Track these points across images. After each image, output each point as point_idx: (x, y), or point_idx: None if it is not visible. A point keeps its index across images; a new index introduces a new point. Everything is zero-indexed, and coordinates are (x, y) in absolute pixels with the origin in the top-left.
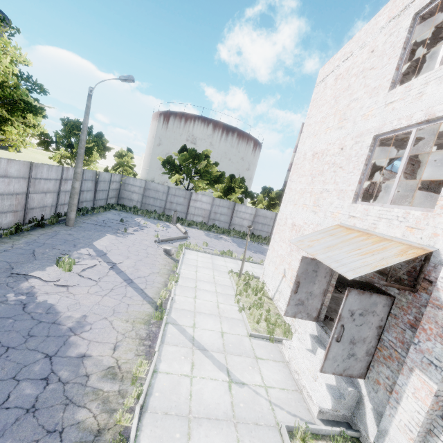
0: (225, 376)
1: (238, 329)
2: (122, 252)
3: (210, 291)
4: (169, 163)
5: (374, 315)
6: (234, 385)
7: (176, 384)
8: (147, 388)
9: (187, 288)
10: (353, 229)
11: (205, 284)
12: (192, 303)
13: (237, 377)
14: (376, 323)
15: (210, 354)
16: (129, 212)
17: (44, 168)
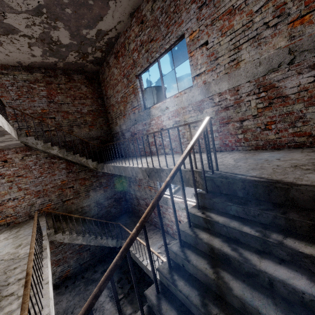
0: None
1: None
2: None
3: None
4: None
5: None
6: None
7: None
8: None
9: None
10: None
11: None
12: None
13: None
14: None
15: None
16: None
17: None
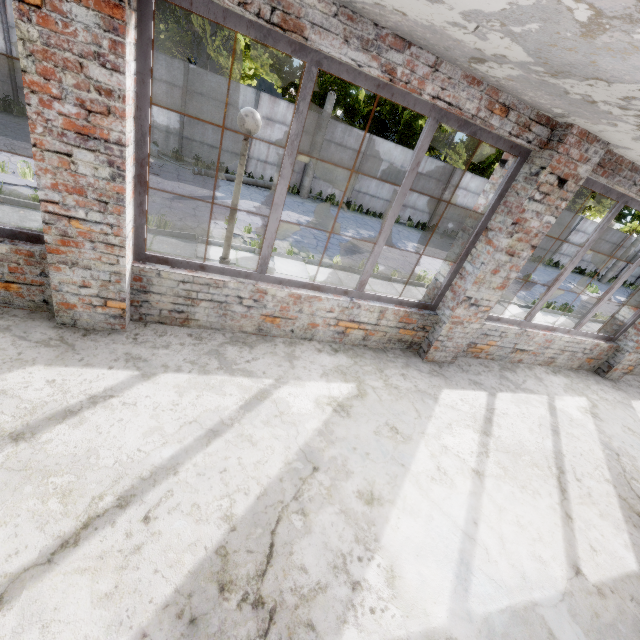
0: None
1: None
2: None
3: None
4: None
5: None
6: None
7: None
8: None
9: None
10: None
11: None
12: None
13: None
14: None
15: None
16: None
17: (611, 232)
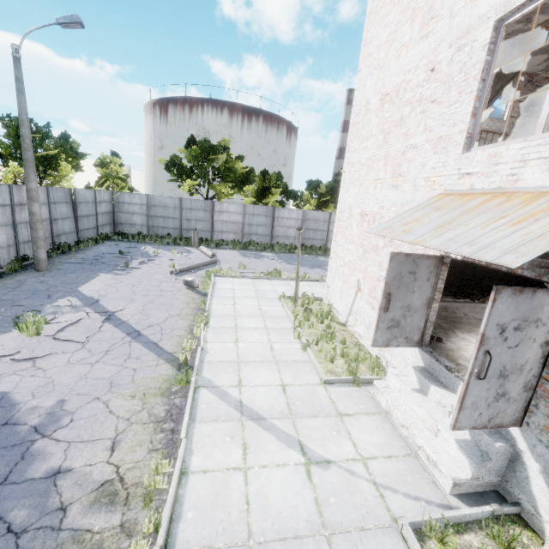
0: (299, 455)
1: (306, 375)
2: (123, 294)
3: (257, 329)
4: (175, 164)
5: (538, 326)
6: (316, 468)
7: (221, 488)
8: (170, 511)
9: (224, 329)
10: (472, 193)
11: (249, 319)
12: (233, 350)
13: (316, 453)
14: (541, 338)
15: (270, 424)
16: (131, 241)
17: None
